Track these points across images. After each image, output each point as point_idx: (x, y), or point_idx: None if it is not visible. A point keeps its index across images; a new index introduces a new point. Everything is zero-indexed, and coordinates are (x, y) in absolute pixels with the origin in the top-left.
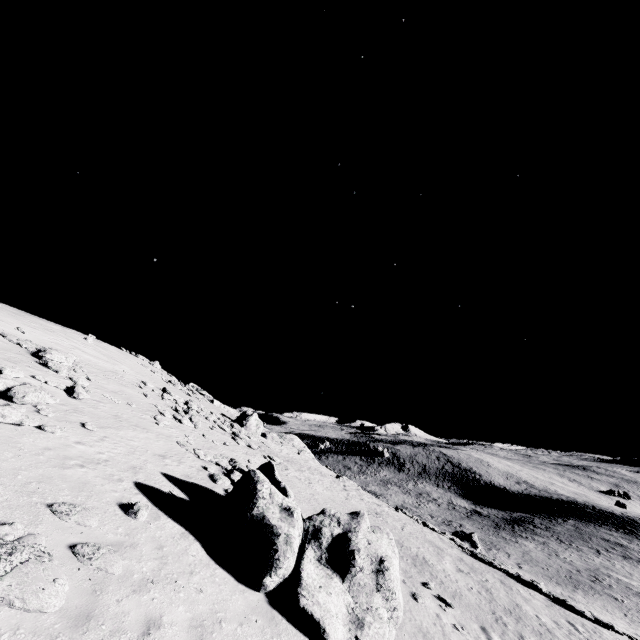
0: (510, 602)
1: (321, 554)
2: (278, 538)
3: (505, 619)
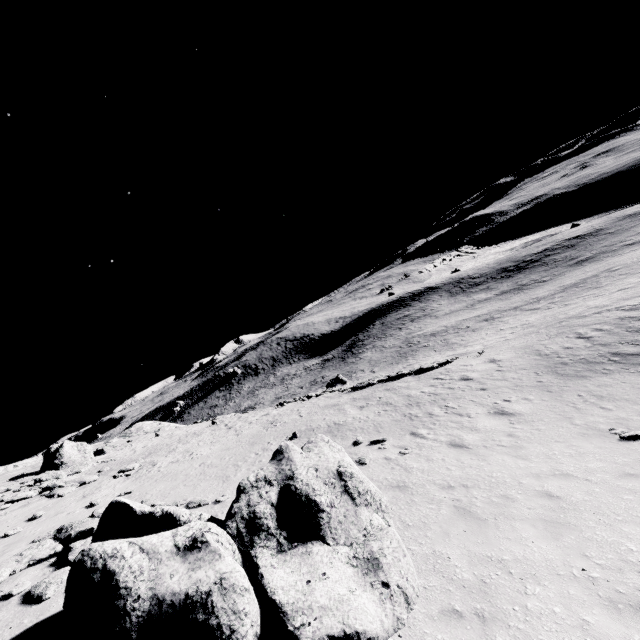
0: (404, 398)
1: (277, 541)
2: (208, 603)
3: (413, 412)
